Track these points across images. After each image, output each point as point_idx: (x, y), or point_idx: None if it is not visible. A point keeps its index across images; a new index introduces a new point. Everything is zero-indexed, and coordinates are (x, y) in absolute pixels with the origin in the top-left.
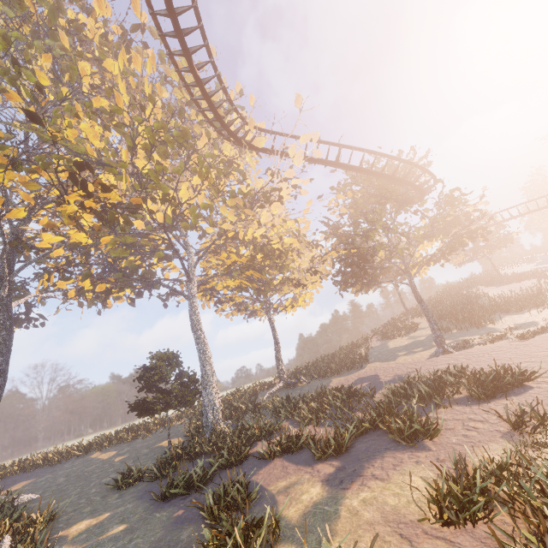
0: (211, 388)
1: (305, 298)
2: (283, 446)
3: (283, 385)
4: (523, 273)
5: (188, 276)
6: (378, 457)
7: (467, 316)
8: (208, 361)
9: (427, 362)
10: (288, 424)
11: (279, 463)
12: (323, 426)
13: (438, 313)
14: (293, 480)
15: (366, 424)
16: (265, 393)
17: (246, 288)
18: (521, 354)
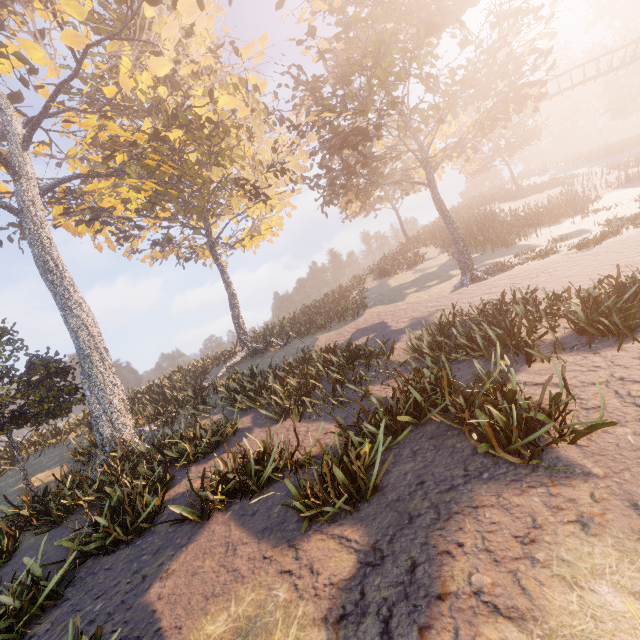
0: (99, 380)
1: (270, 225)
2: (232, 485)
3: (248, 354)
4: (542, 183)
5: (7, 166)
6: (460, 510)
7: (491, 234)
8: (87, 333)
9: (454, 296)
10: (249, 420)
11: (220, 532)
12: (311, 421)
13: (449, 238)
14: (244, 612)
15: (405, 417)
16: (221, 368)
17: (162, 204)
18: (600, 264)
